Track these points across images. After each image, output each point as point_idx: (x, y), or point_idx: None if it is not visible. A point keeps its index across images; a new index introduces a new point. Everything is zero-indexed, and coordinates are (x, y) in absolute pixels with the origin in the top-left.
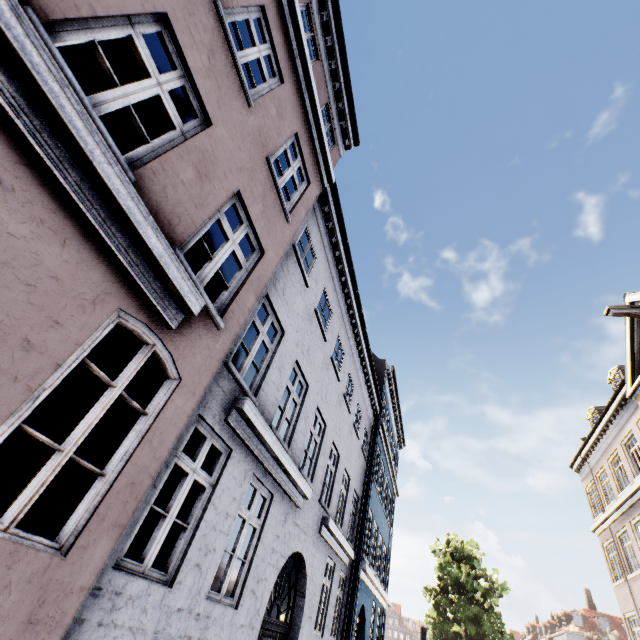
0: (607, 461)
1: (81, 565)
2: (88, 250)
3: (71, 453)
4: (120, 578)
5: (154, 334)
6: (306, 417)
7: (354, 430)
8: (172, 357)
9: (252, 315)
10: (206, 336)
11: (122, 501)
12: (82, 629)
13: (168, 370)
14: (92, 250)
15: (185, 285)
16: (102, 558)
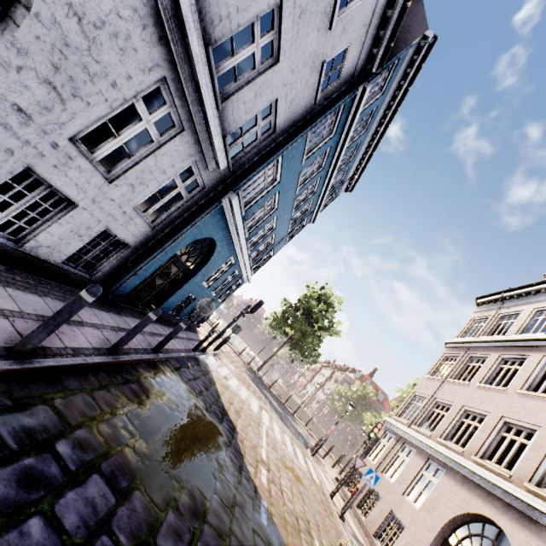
0: (534, 309)
1: None
2: None
3: None
4: None
5: None
6: None
7: None
8: None
9: None
10: None
11: None
12: None
13: None
14: None
15: None
16: None
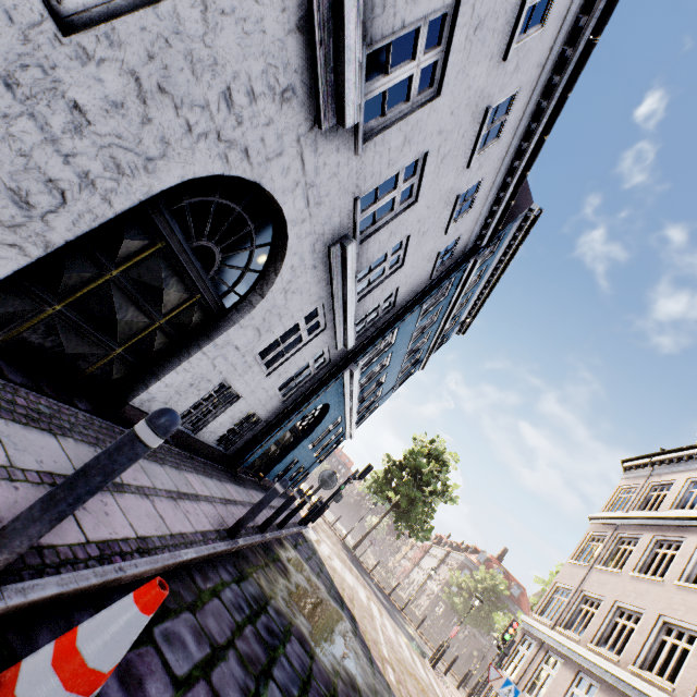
0: (687, 479)
1: None
2: None
3: None
4: None
5: None
6: None
7: (451, 211)
8: None
9: None
10: None
11: None
12: None
13: None
14: None
15: None
16: None
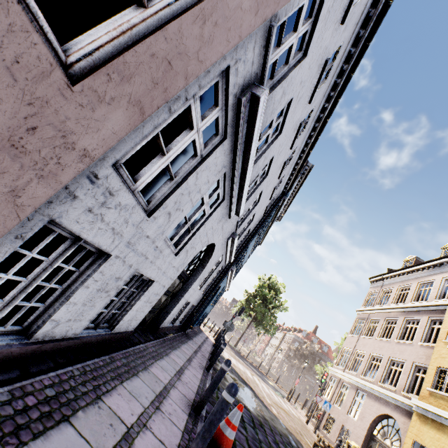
0: (398, 286)
1: (90, 120)
2: None
3: None
4: (116, 181)
5: None
6: (266, 158)
7: (272, 192)
8: None
9: None
10: None
11: (152, 77)
12: (73, 204)
13: None
14: None
15: None
16: (114, 134)
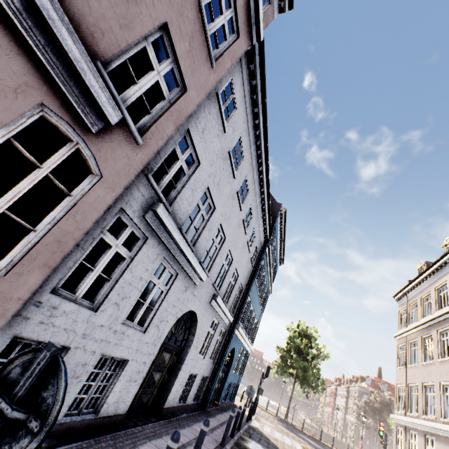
0: (420, 297)
1: (18, 285)
2: (6, 39)
3: (4, 209)
4: (56, 299)
5: (77, 134)
6: (210, 229)
7: (247, 246)
8: (94, 157)
9: (173, 143)
10: (126, 147)
11: (50, 251)
12: (28, 323)
13: (91, 166)
14: (10, 40)
15: (102, 95)
16: (35, 284)
